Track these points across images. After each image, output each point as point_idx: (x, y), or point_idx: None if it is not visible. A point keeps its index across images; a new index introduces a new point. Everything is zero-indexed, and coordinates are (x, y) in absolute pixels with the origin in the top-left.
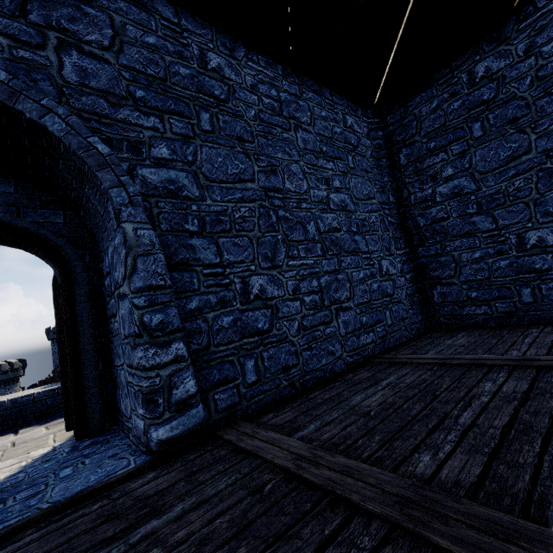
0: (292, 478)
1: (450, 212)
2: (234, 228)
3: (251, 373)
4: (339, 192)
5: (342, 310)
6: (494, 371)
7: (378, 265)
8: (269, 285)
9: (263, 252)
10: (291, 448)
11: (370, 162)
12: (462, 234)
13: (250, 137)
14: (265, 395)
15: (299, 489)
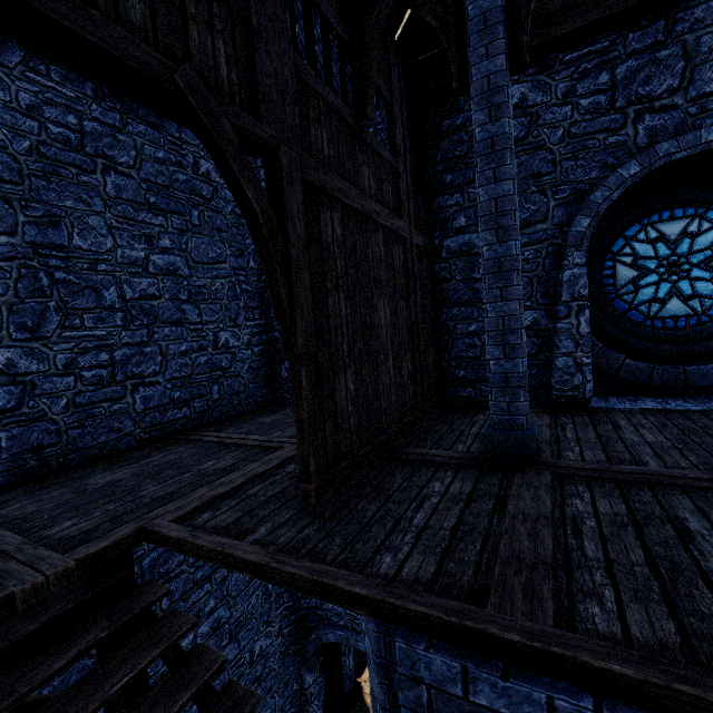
0: None
1: None
2: None
3: None
4: (167, 253)
5: (144, 385)
6: (236, 451)
7: (214, 337)
8: (23, 359)
9: (20, 321)
10: None
11: (228, 219)
12: None
13: (16, 177)
14: None
15: None
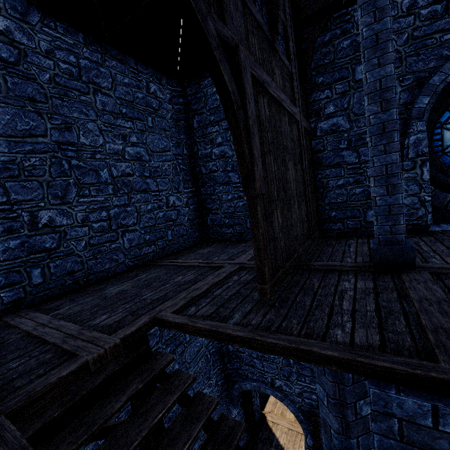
0: (27, 335)
1: (219, 167)
2: (23, 174)
3: (38, 278)
4: (135, 146)
5: (128, 232)
6: (193, 270)
7: (166, 200)
8: (58, 217)
9: (54, 193)
10: (40, 320)
11: (169, 122)
12: (224, 183)
13: (43, 98)
14: (51, 290)
15: (26, 339)
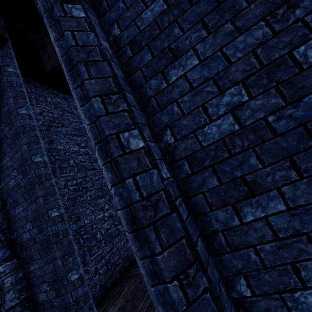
0: None
1: None
2: None
3: None
4: None
5: None
6: None
7: None
8: None
9: None
10: None
11: None
12: None
13: None
14: None
15: None
